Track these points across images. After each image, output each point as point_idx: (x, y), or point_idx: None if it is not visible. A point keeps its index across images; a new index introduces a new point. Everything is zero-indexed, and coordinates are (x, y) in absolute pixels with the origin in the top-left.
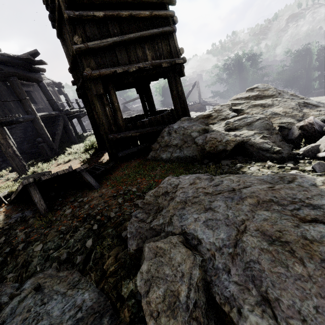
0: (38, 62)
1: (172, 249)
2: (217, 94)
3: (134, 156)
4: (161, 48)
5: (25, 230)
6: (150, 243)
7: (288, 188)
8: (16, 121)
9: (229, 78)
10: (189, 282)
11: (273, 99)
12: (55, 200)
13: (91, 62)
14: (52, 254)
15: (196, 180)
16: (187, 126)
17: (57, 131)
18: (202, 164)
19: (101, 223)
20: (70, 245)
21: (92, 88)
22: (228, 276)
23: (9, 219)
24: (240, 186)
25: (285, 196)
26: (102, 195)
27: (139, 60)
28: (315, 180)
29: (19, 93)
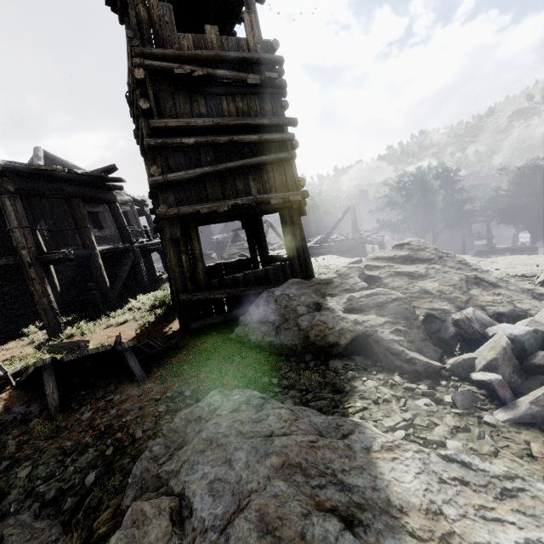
0: (113, 179)
1: (154, 519)
2: (386, 225)
3: (215, 328)
4: (272, 178)
5: (20, 437)
6: (137, 502)
7: (330, 448)
8: (65, 258)
9: (407, 203)
10: None
11: (429, 266)
12: (77, 392)
13: (169, 196)
14: (39, 486)
15: (242, 405)
16: (294, 294)
17: (121, 272)
18: (302, 361)
19: (120, 445)
20: (67, 475)
21: (166, 229)
22: None
23: (7, 414)
24: (281, 430)
25: (320, 461)
26: (142, 394)
27: (239, 193)
28: (374, 439)
29: (78, 220)
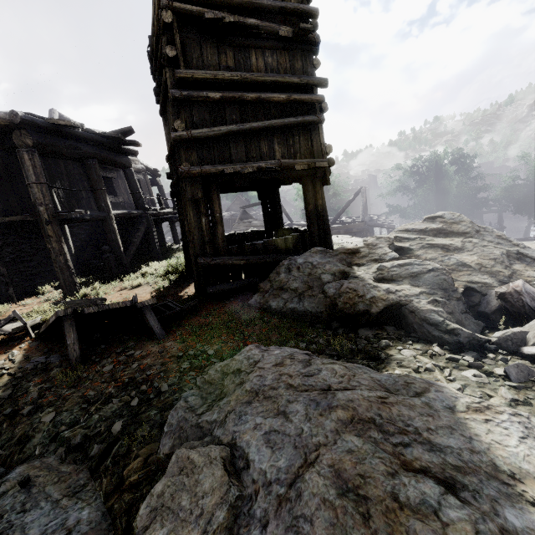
0: (130, 142)
1: (205, 467)
2: (396, 210)
3: (232, 295)
4: (297, 143)
5: (41, 384)
6: (181, 449)
7: (406, 405)
8: (81, 218)
9: (419, 188)
10: (204, 528)
11: (465, 240)
12: (96, 346)
13: (192, 154)
14: (63, 432)
15: (286, 360)
16: (318, 262)
17: (134, 238)
18: (328, 328)
19: (145, 398)
20: (92, 423)
21: (187, 189)
22: (261, 533)
23: (27, 363)
24: (340, 385)
25: (396, 418)
26: (163, 351)
27: (263, 157)
28: (456, 399)
29: (94, 181)
